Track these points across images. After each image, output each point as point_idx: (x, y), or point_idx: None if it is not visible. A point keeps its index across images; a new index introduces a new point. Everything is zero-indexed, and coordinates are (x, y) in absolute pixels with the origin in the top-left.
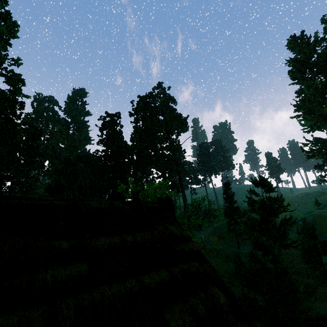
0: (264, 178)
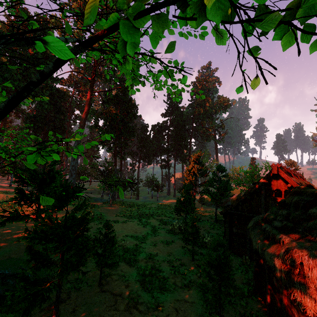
0: (294, 161)
